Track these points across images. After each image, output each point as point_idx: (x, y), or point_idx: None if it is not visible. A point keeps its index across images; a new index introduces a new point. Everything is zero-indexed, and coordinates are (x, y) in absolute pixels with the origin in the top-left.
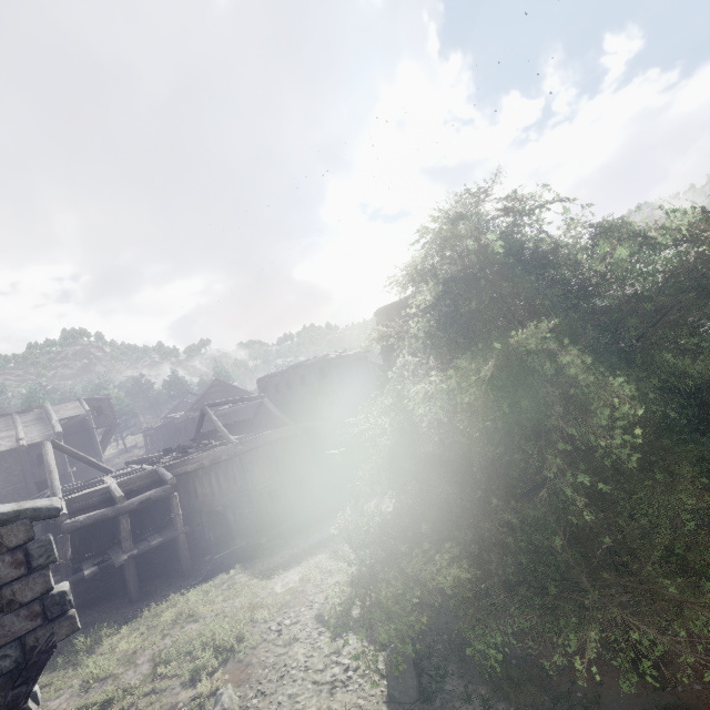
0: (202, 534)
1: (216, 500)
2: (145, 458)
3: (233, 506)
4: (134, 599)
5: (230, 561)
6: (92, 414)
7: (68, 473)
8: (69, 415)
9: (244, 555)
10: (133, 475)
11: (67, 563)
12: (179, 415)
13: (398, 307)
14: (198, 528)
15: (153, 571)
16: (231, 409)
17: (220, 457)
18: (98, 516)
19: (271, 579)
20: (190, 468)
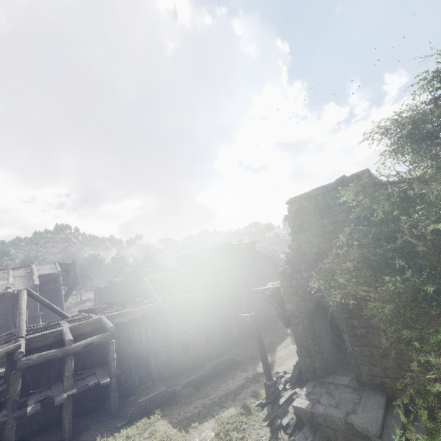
0: (129, 376)
1: (143, 348)
2: (93, 309)
3: (155, 353)
4: (67, 437)
5: (151, 406)
6: (62, 274)
7: (37, 315)
8: (46, 273)
9: (163, 400)
10: (82, 321)
11: (14, 398)
12: (119, 279)
13: (309, 197)
14: (126, 370)
15: (86, 407)
16: (155, 278)
17: (149, 312)
18: (48, 356)
19: (188, 432)
20: (126, 319)
